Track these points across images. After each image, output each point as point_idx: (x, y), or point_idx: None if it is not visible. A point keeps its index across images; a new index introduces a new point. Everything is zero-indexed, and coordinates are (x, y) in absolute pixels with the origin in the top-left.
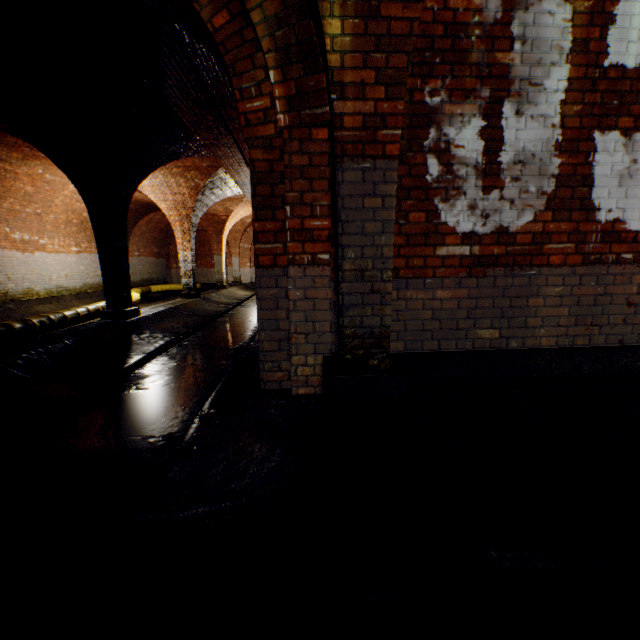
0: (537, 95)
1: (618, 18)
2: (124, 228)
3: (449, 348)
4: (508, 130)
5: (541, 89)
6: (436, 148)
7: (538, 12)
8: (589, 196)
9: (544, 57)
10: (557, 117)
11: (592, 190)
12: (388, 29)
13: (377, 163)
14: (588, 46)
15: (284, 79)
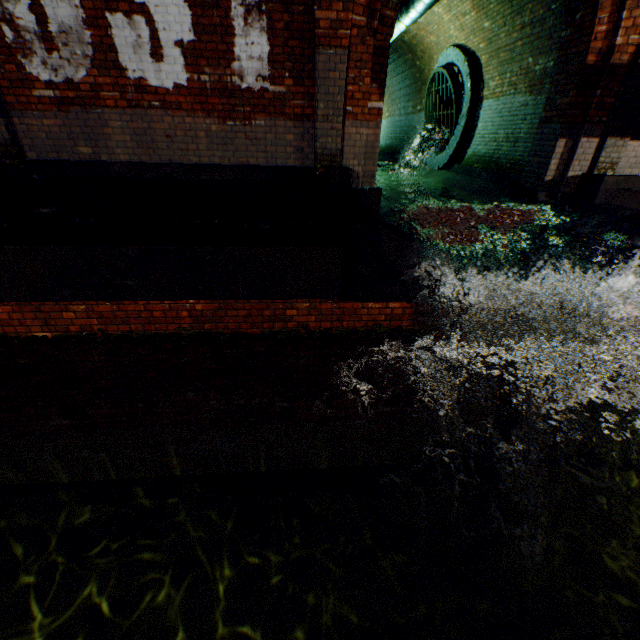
0: None
1: None
2: None
3: (66, 159)
4: (48, 8)
5: None
6: (5, 19)
7: None
8: (119, 60)
9: None
10: (78, 0)
11: (119, 56)
12: None
13: None
14: None
15: None
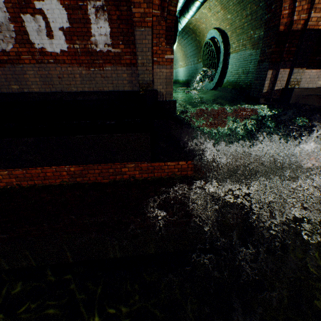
0: None
1: None
2: None
3: (5, 92)
4: None
5: None
6: None
7: None
8: (29, 39)
9: None
10: (5, 8)
11: (30, 37)
12: None
13: None
14: None
15: None
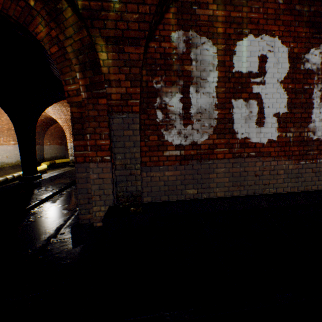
0: (205, 84)
1: (237, 52)
2: (34, 134)
3: (173, 199)
4: (193, 99)
5: (206, 81)
6: (160, 106)
7: (202, 49)
8: (232, 127)
9: (206, 68)
10: (214, 93)
11: (233, 124)
12: (129, 57)
13: (129, 115)
14: (225, 63)
15: (84, 77)
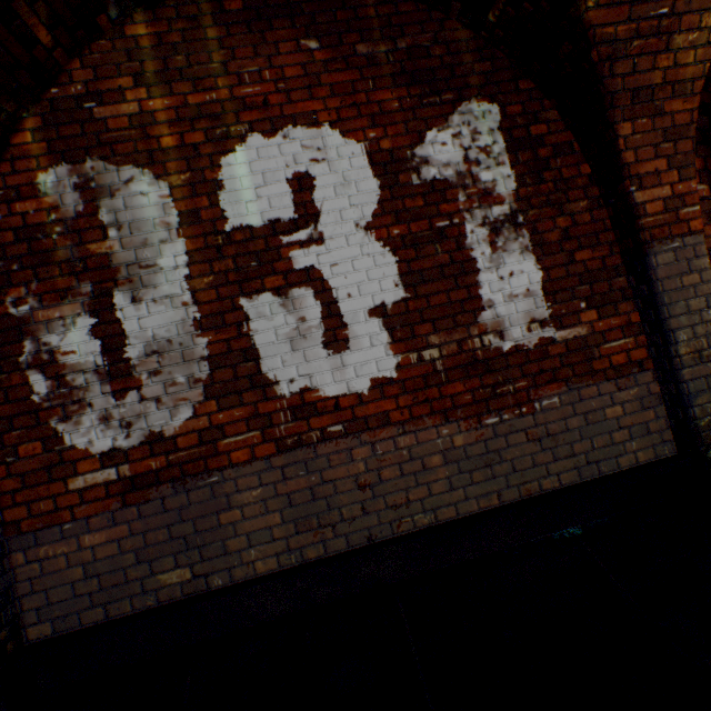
0: (155, 276)
1: (227, 182)
2: None
3: (124, 611)
4: (129, 320)
5: (158, 269)
6: (39, 361)
7: (129, 195)
8: (260, 370)
9: (151, 236)
10: (188, 293)
11: (261, 362)
12: None
13: None
14: (201, 215)
15: None
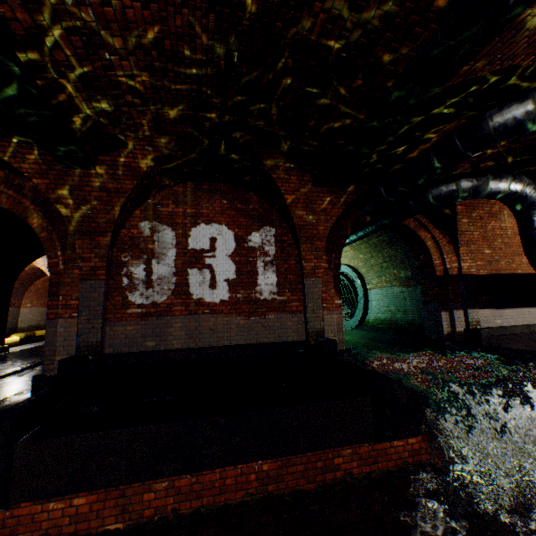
0: (165, 257)
1: (192, 235)
2: (10, 292)
3: (134, 350)
4: (155, 268)
5: (167, 255)
6: (127, 274)
7: (163, 233)
8: (189, 290)
9: (167, 246)
10: (174, 264)
11: (190, 288)
12: (99, 243)
13: (97, 281)
14: (182, 243)
15: (64, 254)
